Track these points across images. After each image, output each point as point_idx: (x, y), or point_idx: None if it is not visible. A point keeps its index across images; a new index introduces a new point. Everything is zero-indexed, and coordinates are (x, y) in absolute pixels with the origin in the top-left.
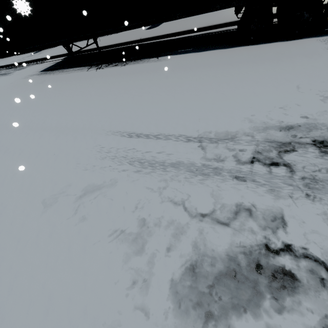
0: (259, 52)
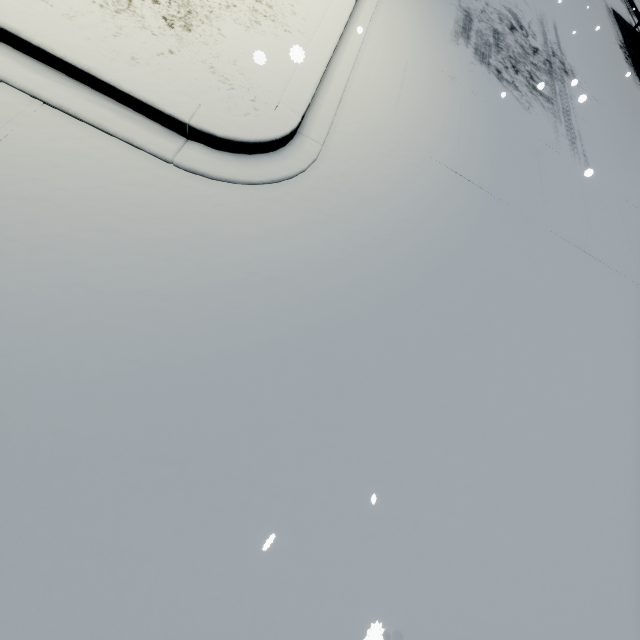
0: None
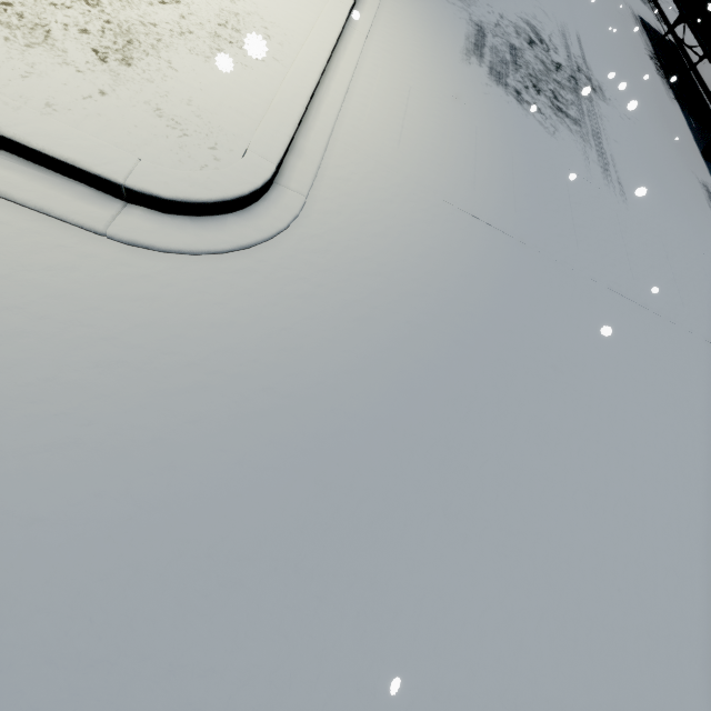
0: (688, 148)
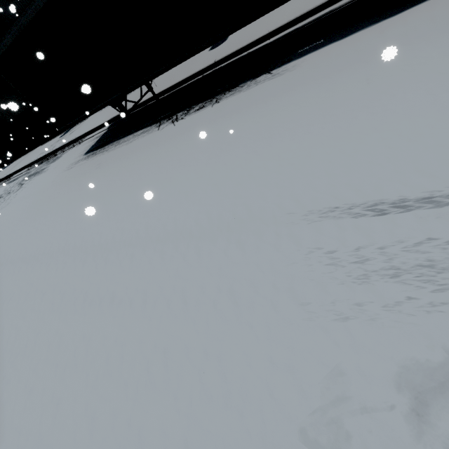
0: None
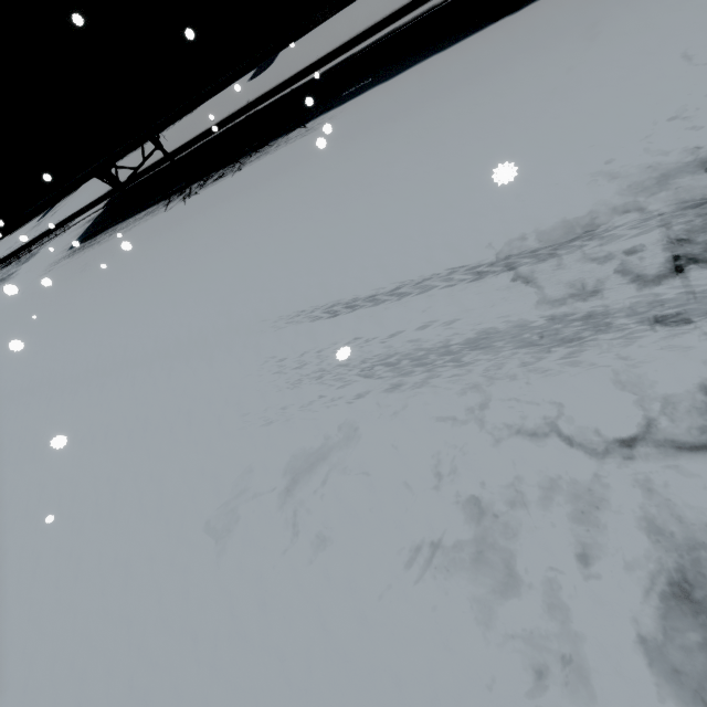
0: (535, 21)
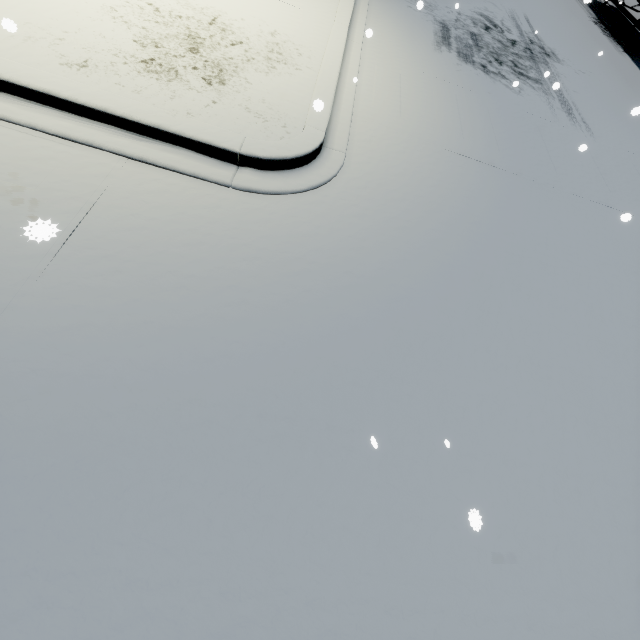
0: None
